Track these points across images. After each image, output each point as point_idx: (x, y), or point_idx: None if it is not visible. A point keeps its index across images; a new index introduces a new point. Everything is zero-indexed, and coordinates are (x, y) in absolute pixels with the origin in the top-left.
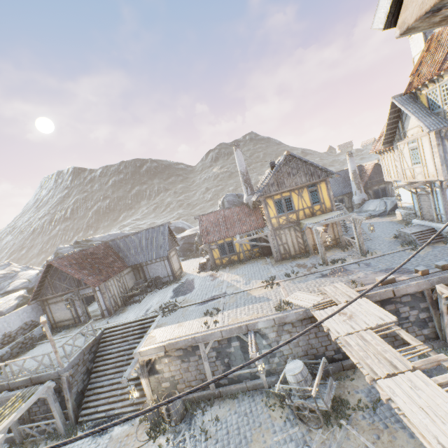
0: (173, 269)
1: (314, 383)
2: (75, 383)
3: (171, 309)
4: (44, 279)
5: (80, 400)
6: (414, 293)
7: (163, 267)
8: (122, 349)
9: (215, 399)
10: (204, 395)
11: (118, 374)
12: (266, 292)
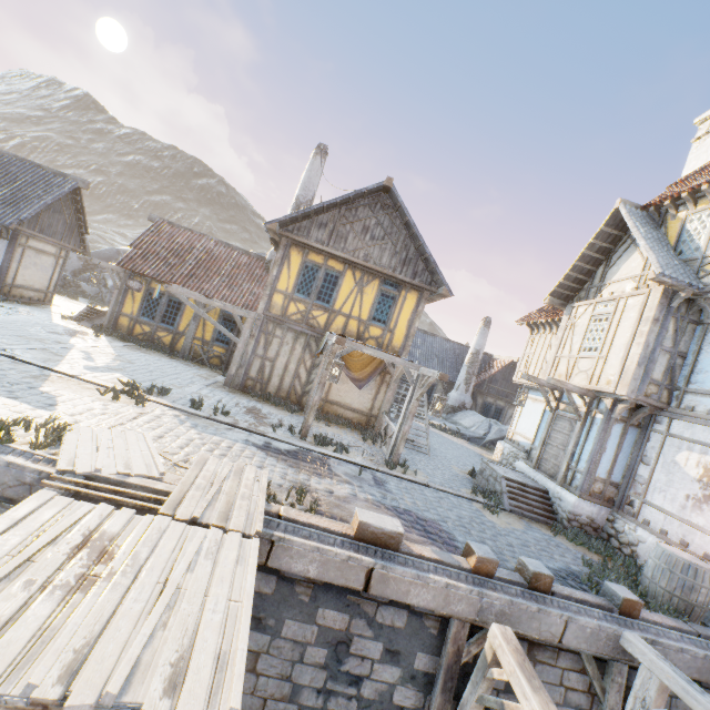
0: (7, 271)
1: None
2: None
3: None
4: None
5: None
6: (423, 612)
7: None
8: None
9: None
10: None
11: None
12: (81, 396)
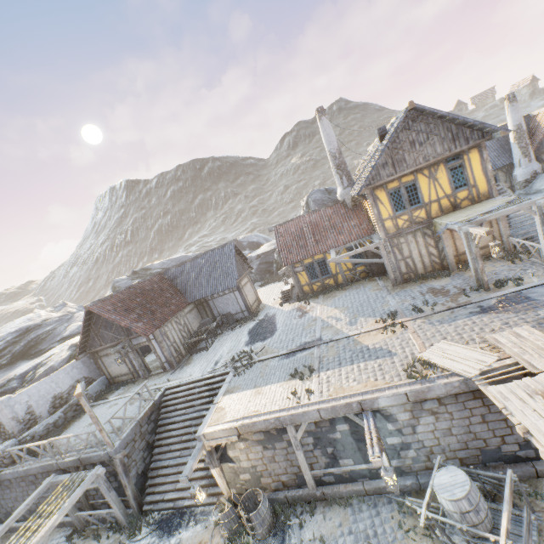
0: (247, 303)
1: (501, 530)
2: (133, 465)
3: (246, 363)
4: (88, 328)
5: (142, 483)
6: None
7: (234, 301)
8: (187, 418)
9: (316, 502)
10: (300, 496)
11: (185, 451)
12: (385, 341)
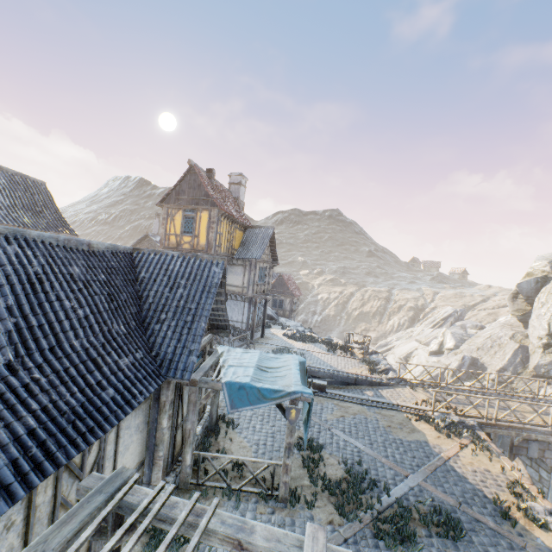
0: None
1: None
2: None
3: None
4: None
5: None
6: None
7: None
8: None
9: None
10: None
11: None
12: None
